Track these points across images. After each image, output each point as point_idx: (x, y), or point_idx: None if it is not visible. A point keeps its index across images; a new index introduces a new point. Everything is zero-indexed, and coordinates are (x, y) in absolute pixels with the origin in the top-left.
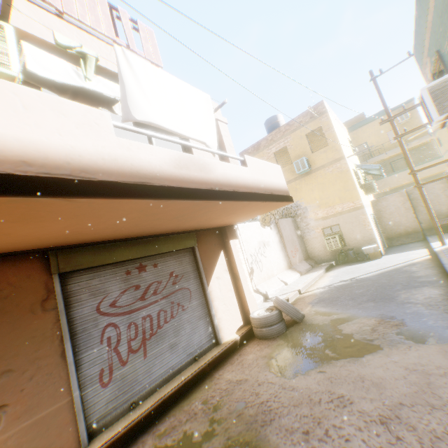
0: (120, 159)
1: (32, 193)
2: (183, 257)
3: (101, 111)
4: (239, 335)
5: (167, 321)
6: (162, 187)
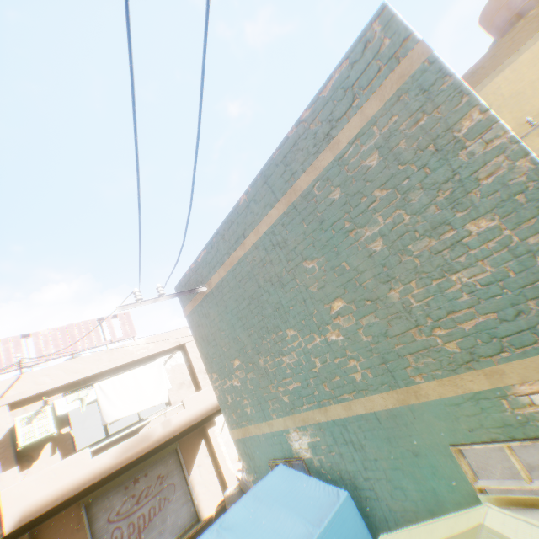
0: (94, 470)
1: (61, 510)
2: (168, 458)
3: (85, 449)
4: (215, 510)
5: (156, 513)
6: (117, 470)
